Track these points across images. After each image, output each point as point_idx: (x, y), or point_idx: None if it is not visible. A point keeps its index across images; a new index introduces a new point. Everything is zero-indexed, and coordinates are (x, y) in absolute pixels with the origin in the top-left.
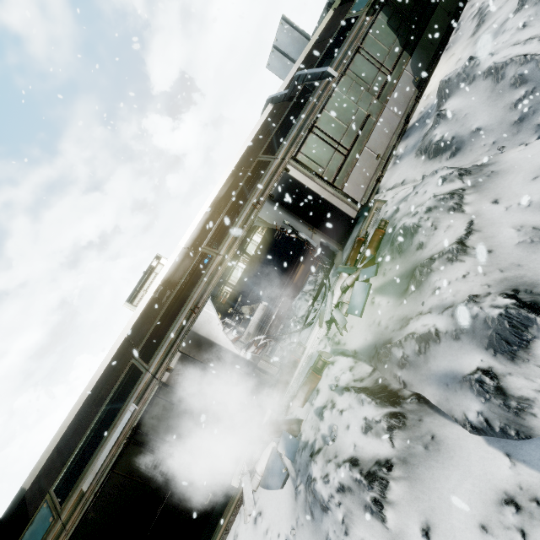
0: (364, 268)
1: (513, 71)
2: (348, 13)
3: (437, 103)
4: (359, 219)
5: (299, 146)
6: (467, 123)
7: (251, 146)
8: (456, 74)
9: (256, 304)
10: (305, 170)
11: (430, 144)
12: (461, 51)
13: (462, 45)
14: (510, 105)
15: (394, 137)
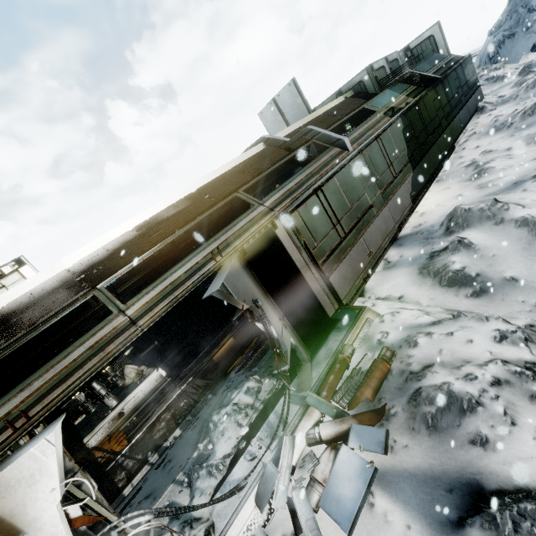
0: (358, 423)
1: None
2: (367, 104)
3: (446, 226)
4: (340, 324)
5: (298, 203)
6: (497, 266)
7: (227, 175)
8: (478, 208)
9: (150, 368)
10: (294, 234)
11: (445, 269)
12: (460, 189)
13: (459, 184)
14: None
15: (387, 239)
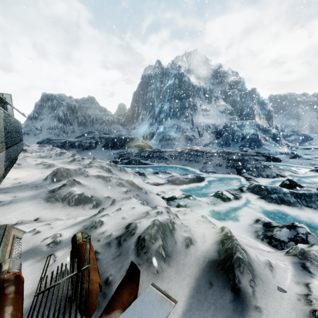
0: (122, 310)
1: (115, 180)
2: None
3: (51, 179)
4: None
5: None
6: (99, 192)
7: None
8: (73, 169)
9: None
10: None
11: (71, 194)
12: (40, 171)
13: (38, 169)
14: (122, 192)
15: None
